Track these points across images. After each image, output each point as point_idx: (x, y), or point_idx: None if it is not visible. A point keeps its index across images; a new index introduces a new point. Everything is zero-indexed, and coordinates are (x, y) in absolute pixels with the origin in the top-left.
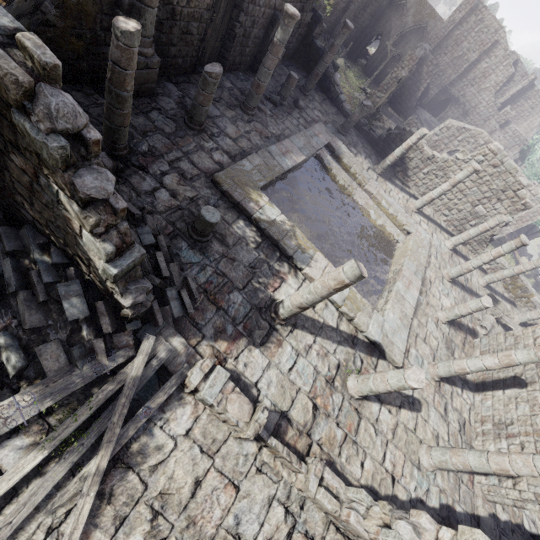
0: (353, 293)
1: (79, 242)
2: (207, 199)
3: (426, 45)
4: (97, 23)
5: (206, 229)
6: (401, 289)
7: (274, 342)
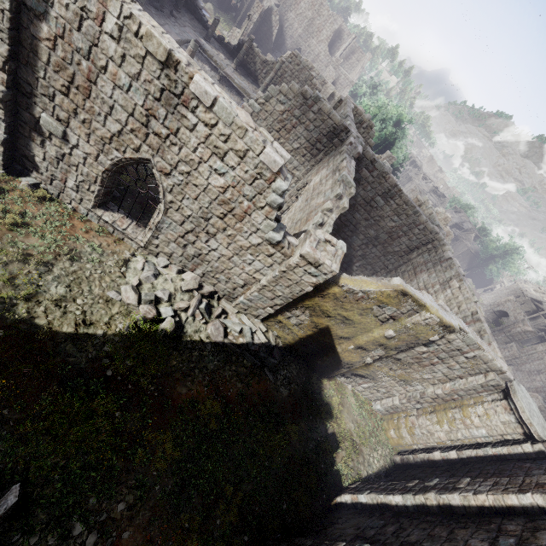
0: None
1: None
2: None
3: (273, 0)
4: None
5: None
6: None
7: None
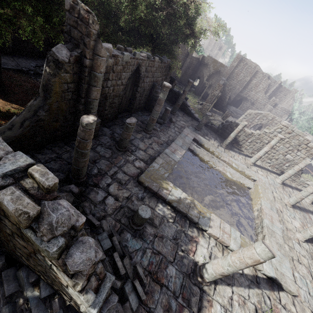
0: (243, 239)
1: (65, 288)
2: (137, 195)
3: (223, 78)
4: (67, 112)
5: (142, 222)
6: (269, 225)
7: (206, 304)
